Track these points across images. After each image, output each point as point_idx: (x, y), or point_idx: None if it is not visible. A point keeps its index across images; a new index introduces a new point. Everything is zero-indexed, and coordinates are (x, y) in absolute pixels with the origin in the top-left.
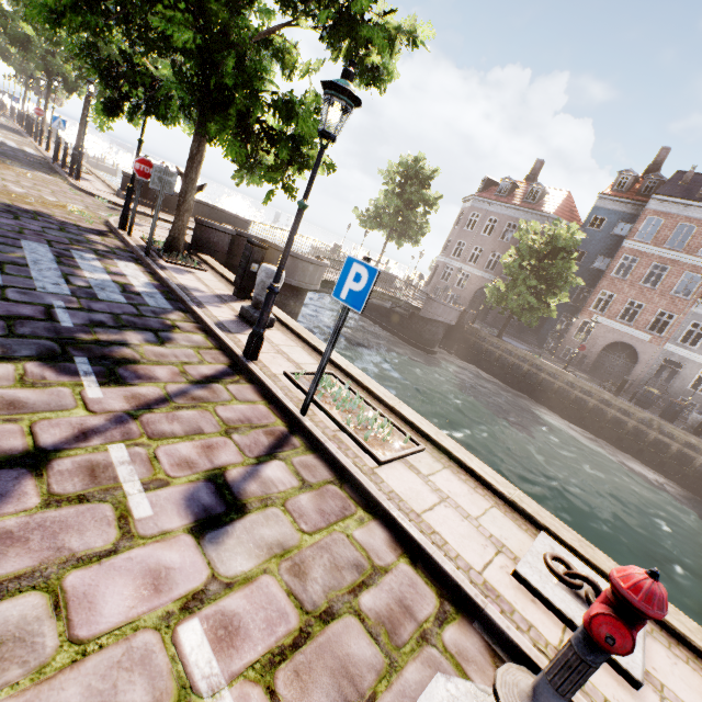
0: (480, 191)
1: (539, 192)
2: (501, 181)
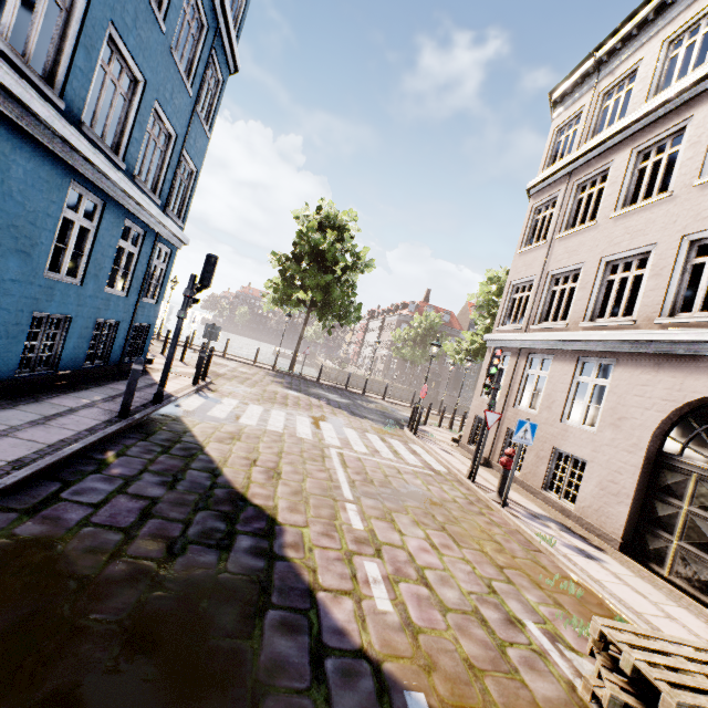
0: (414, 311)
1: (449, 316)
2: (428, 308)
